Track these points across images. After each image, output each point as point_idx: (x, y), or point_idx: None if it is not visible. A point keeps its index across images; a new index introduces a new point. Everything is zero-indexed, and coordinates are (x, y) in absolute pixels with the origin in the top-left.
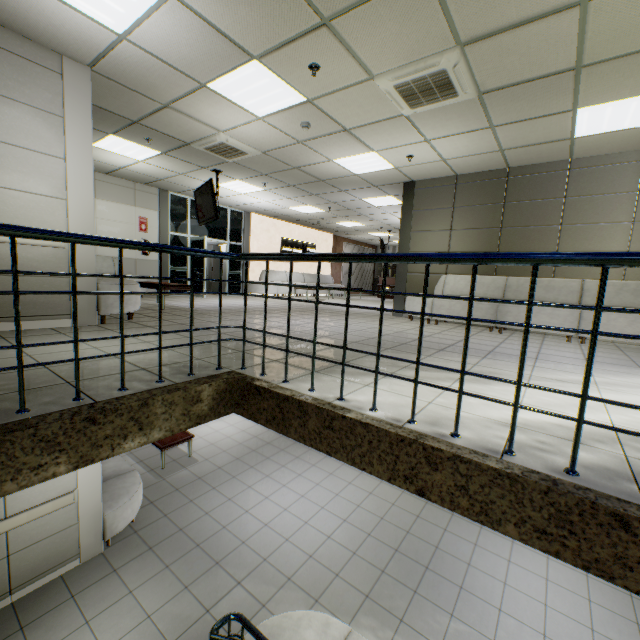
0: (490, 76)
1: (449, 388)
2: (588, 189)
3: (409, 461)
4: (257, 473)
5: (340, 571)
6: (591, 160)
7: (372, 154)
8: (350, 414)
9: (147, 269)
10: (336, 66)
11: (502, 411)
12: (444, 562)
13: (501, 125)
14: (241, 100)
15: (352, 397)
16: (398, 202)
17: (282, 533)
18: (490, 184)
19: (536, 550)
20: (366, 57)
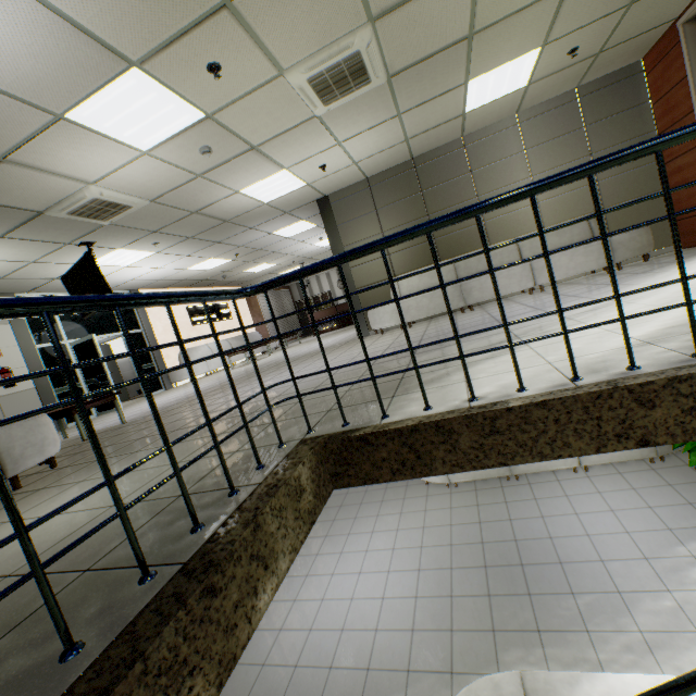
0: (398, 55)
1: (608, 321)
2: (486, 159)
3: (616, 415)
4: (293, 580)
5: (452, 624)
6: (479, 134)
7: (283, 173)
8: (512, 403)
9: (21, 405)
10: (240, 63)
11: (613, 340)
12: (531, 549)
13: (407, 111)
14: (117, 131)
15: (478, 393)
16: (311, 226)
17: (366, 627)
18: (402, 178)
19: (587, 491)
20: (275, 47)
